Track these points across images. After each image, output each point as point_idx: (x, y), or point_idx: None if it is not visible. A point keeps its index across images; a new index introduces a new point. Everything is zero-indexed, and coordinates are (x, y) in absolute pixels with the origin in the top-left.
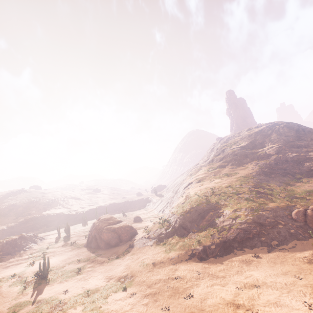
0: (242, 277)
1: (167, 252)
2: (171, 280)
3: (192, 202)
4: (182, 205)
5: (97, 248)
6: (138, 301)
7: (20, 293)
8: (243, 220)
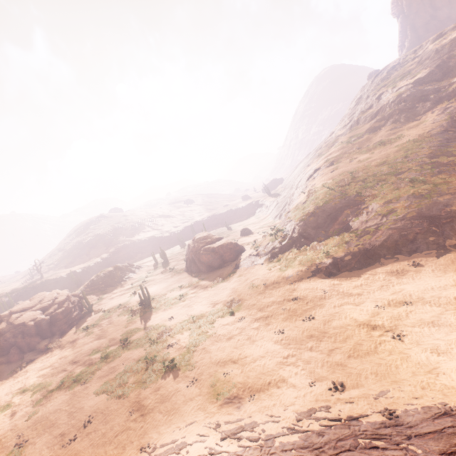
0: (387, 293)
1: (283, 270)
2: (287, 302)
3: (317, 199)
4: (302, 206)
5: (199, 272)
6: (247, 326)
7: (129, 321)
8: (400, 216)
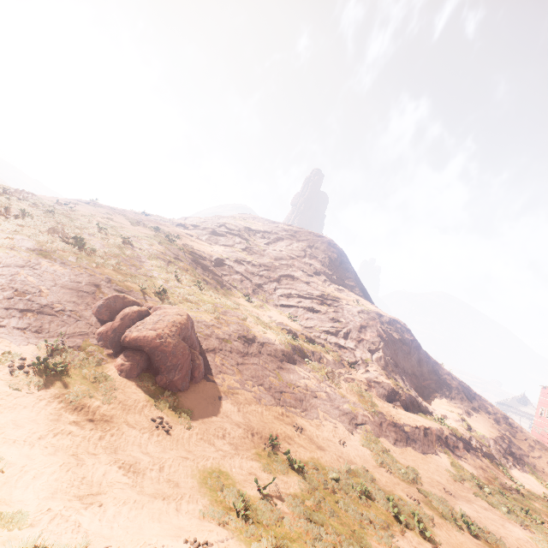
0: None
1: None
2: None
3: None
4: None
5: None
6: None
7: None
8: None
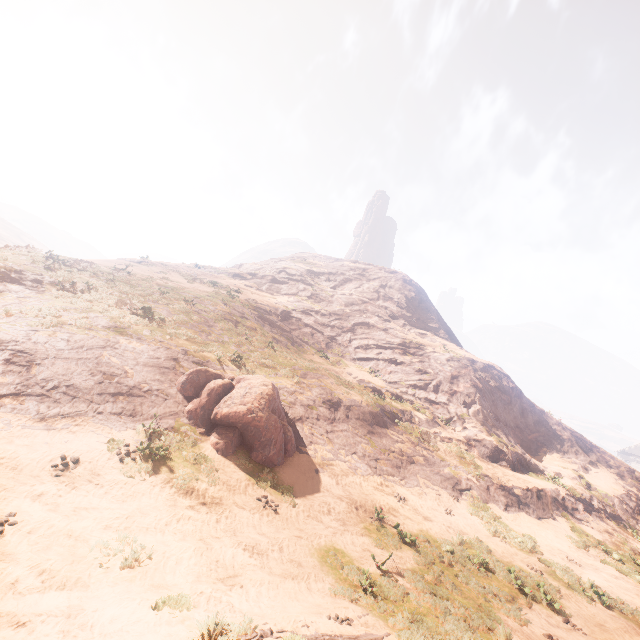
0: None
1: None
2: None
3: (1, 251)
4: None
5: None
6: None
7: None
8: (32, 327)
